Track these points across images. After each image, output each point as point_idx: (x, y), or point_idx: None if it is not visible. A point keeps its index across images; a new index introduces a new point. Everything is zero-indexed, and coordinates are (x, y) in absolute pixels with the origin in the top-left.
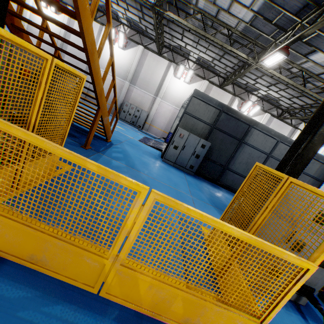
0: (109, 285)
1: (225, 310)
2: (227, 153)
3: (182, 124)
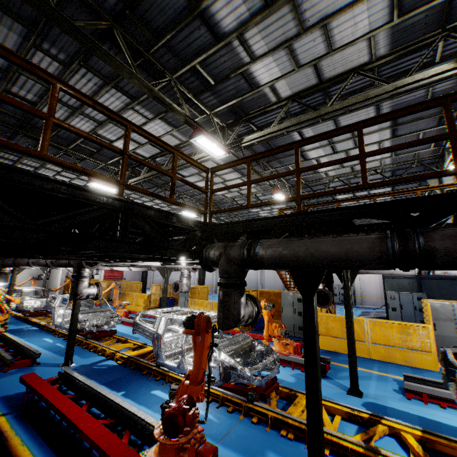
0: (371, 354)
1: (415, 352)
2: (454, 296)
3: (387, 287)
